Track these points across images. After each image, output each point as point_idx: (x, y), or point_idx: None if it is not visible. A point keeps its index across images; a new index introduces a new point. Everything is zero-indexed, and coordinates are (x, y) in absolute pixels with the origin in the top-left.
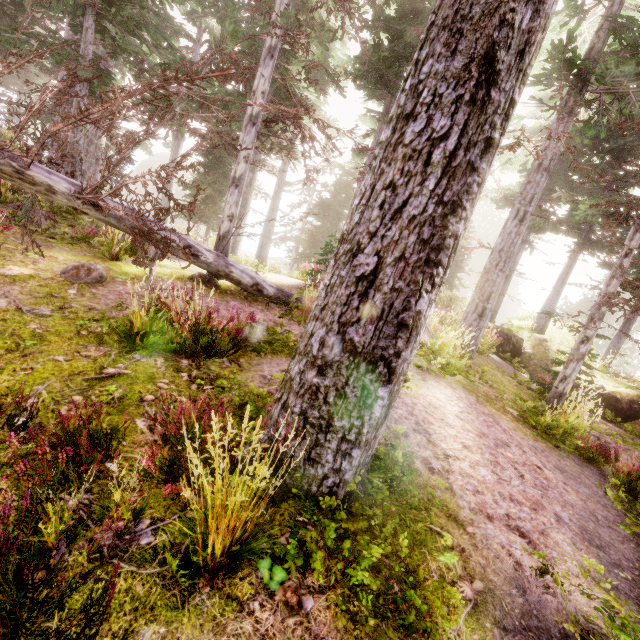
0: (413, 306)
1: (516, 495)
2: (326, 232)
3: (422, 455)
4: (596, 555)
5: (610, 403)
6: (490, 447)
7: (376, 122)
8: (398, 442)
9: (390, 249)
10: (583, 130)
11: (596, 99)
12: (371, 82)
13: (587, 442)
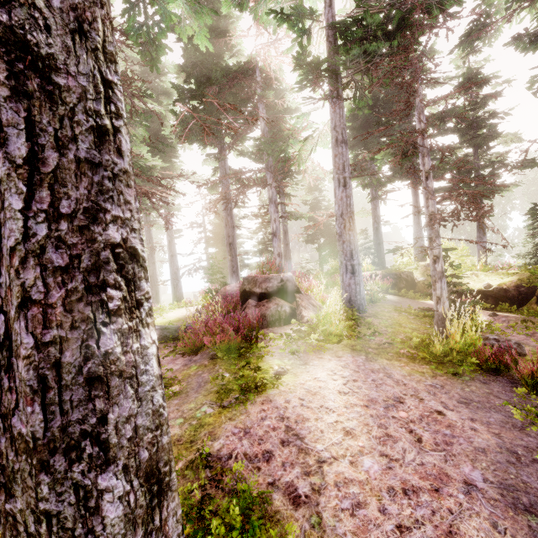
0: (96, 349)
1: (411, 479)
2: (225, 254)
3: (286, 481)
4: (527, 529)
5: (502, 295)
6: (379, 417)
7: (217, 161)
8: (240, 486)
9: (9, 299)
10: (355, 104)
11: (351, 81)
12: (198, 136)
13: (484, 354)
